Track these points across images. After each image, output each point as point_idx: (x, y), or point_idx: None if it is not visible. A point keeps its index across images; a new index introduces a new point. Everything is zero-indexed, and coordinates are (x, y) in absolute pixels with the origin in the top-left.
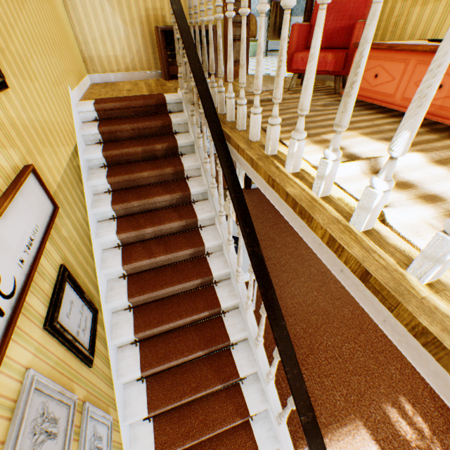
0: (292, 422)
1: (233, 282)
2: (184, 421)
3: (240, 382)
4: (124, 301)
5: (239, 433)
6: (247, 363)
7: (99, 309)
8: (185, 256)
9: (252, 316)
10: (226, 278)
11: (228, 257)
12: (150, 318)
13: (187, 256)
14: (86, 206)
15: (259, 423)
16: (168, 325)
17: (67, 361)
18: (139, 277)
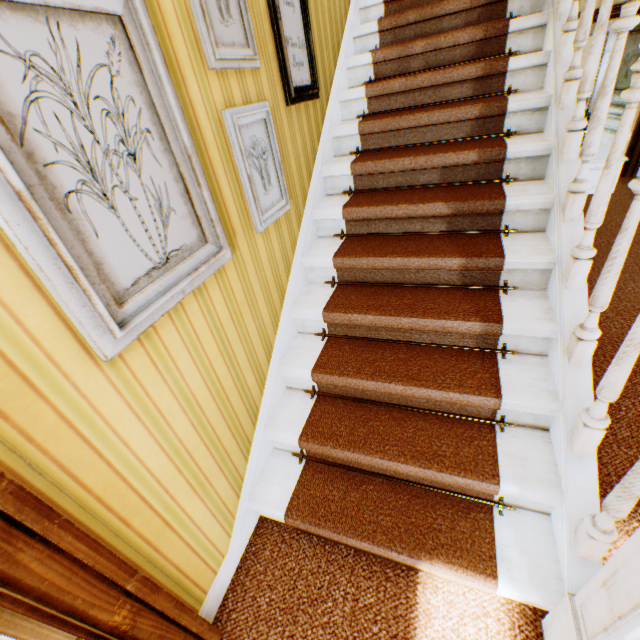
0: (599, 467)
1: (546, 130)
2: (378, 298)
3: (499, 292)
4: (352, 129)
5: (466, 360)
6: (528, 251)
7: (320, 112)
8: (463, 90)
9: (574, 166)
10: (532, 129)
11: (553, 71)
12: (379, 156)
13: (467, 93)
14: (347, 13)
15: (516, 366)
16: (401, 162)
17: (264, 25)
18: (382, 115)
